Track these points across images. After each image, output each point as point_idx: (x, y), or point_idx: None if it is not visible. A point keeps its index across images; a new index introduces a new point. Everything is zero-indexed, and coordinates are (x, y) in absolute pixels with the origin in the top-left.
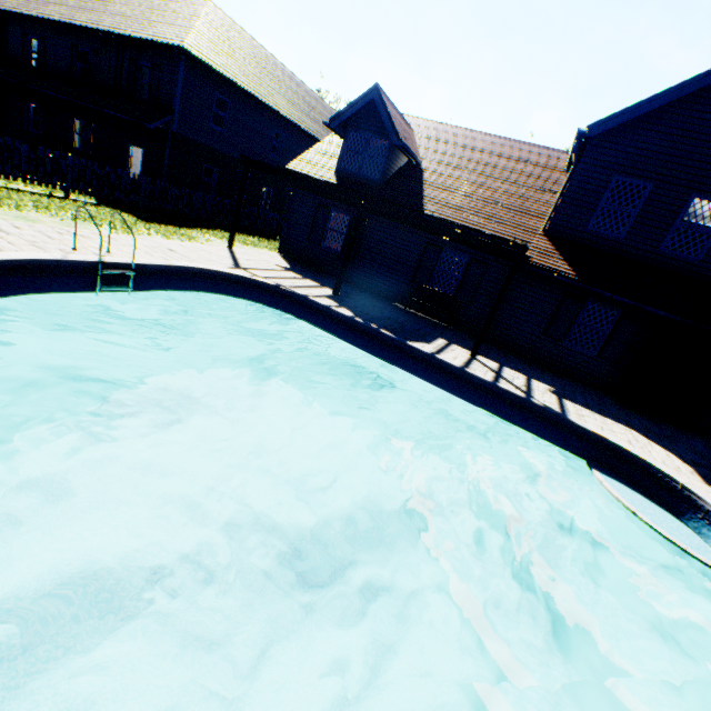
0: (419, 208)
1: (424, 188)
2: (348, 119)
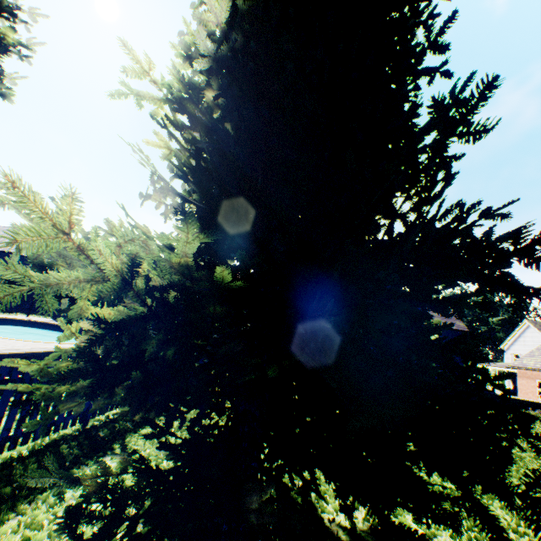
0: None
1: None
2: None
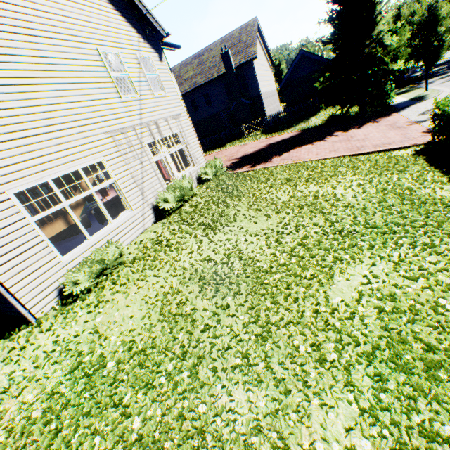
0: None
1: None
2: None
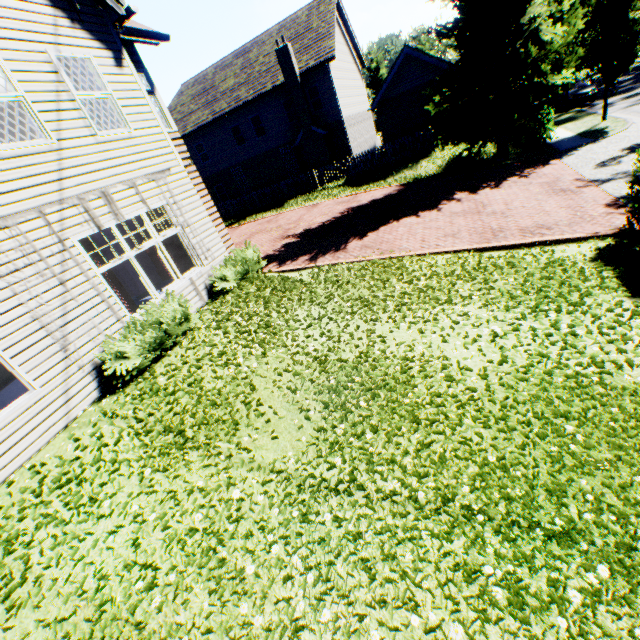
0: None
1: None
2: None
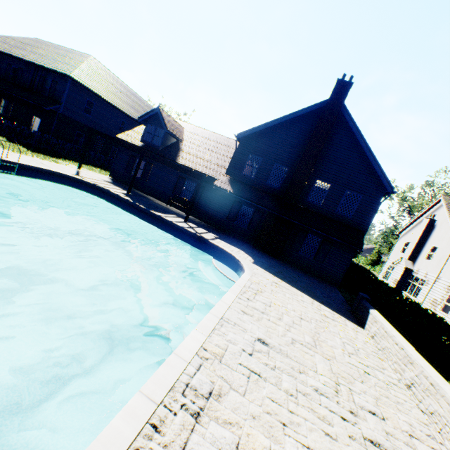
0: (176, 160)
1: (181, 152)
2: (147, 119)
